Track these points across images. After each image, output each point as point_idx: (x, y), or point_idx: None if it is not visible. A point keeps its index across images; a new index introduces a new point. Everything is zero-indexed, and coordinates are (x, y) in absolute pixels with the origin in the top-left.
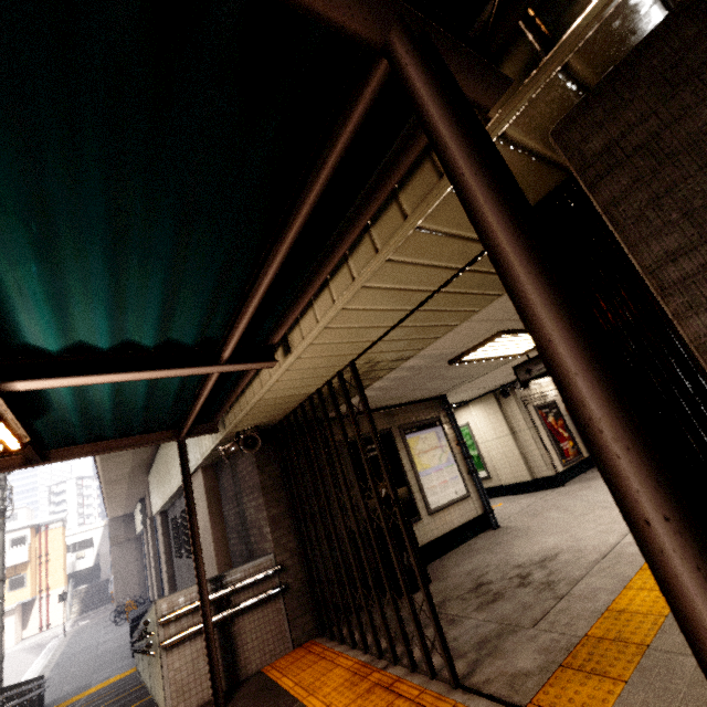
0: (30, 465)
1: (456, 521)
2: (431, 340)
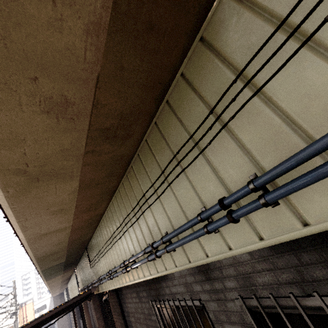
0: None
1: None
2: None
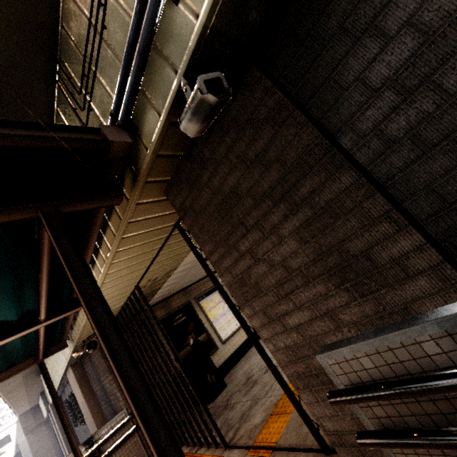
0: None
1: (240, 341)
2: (182, 259)
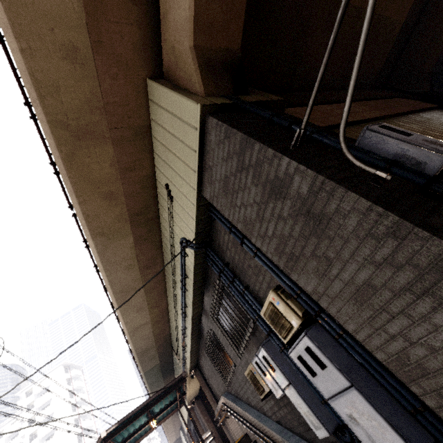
0: (155, 429)
1: None
2: None
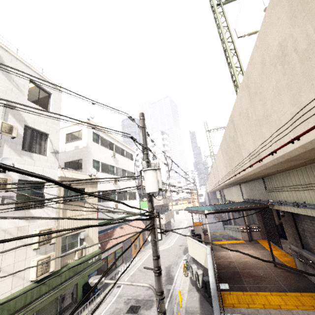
0: None
1: None
2: None
